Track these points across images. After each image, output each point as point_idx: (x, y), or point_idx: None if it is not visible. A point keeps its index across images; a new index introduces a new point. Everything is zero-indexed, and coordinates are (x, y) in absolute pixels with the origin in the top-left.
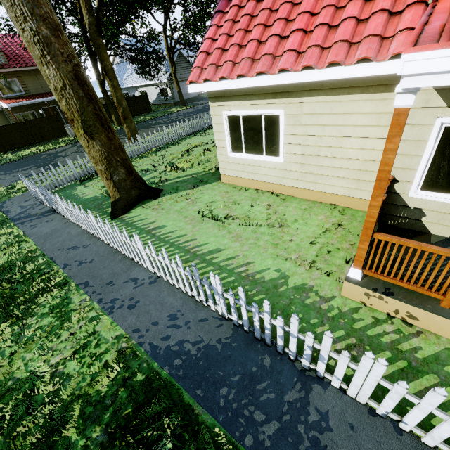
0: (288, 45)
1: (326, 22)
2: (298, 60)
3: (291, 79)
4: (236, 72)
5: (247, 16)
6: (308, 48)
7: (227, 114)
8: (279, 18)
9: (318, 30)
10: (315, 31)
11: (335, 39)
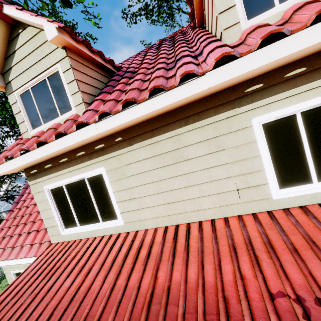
0: (28, 240)
1: (44, 228)
2: (31, 250)
3: (29, 261)
4: (1, 258)
5: (20, 216)
6: (35, 243)
7: (14, 272)
8: (30, 221)
9: (41, 232)
10: (40, 232)
11: (45, 239)
